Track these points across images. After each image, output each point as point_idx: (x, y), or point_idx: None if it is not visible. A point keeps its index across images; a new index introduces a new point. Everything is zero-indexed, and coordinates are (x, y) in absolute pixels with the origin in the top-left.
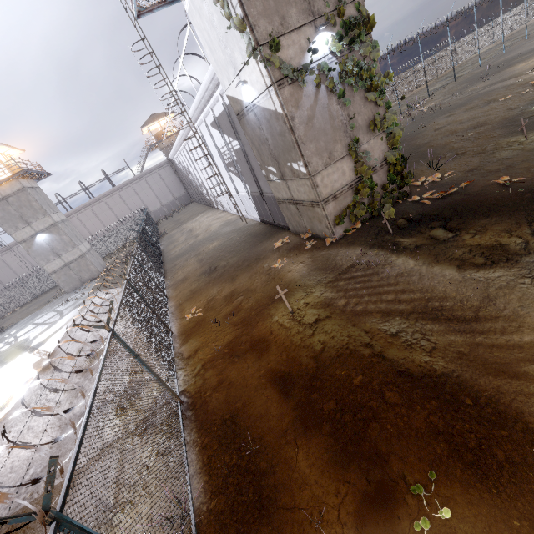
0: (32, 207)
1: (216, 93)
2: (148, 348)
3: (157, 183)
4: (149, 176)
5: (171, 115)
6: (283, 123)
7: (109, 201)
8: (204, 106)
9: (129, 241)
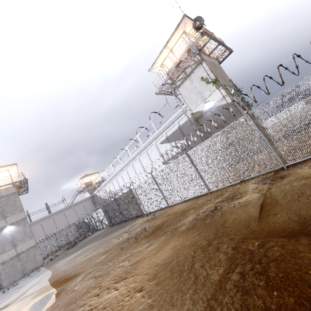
0: (14, 205)
1: (174, 123)
2: (243, 150)
3: (81, 210)
4: (77, 206)
5: (96, 174)
6: (231, 105)
7: (44, 223)
8: (160, 134)
9: (55, 250)
